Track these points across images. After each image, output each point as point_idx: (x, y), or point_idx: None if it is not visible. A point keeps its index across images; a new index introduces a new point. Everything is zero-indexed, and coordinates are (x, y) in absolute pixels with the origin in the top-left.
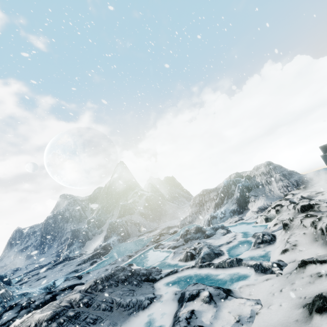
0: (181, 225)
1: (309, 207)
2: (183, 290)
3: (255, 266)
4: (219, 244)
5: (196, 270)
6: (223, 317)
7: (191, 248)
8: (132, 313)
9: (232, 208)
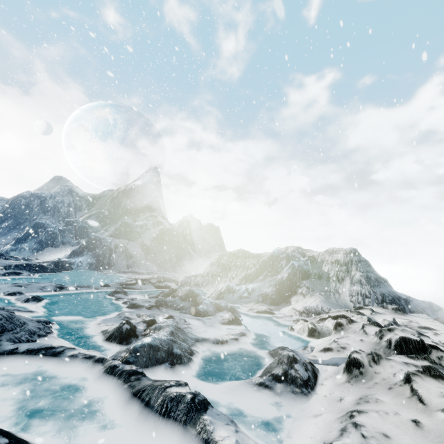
0: (182, 282)
1: (419, 349)
2: None
3: None
4: (200, 338)
5: (97, 372)
6: None
7: (145, 319)
8: None
9: (266, 290)
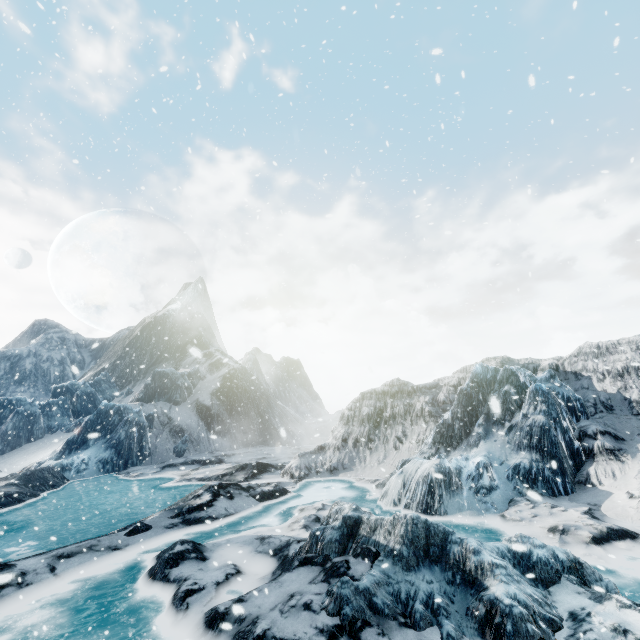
0: (300, 470)
1: None
2: None
3: None
4: None
5: None
6: None
7: None
8: None
9: (517, 459)
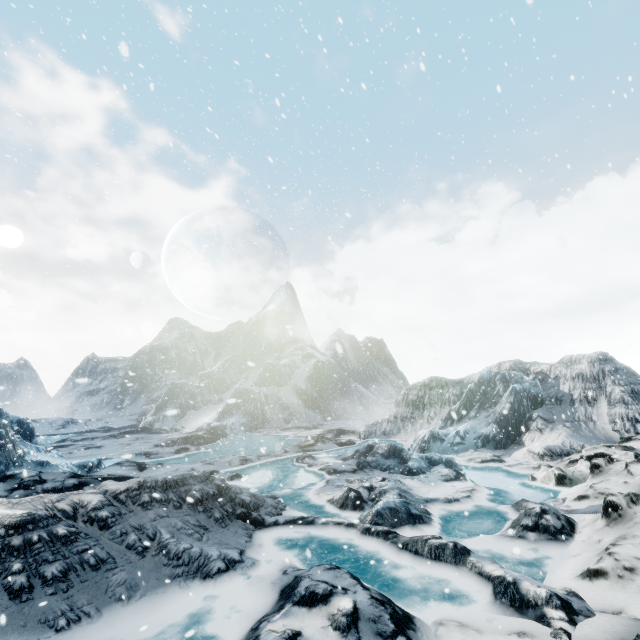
0: (365, 434)
1: None
2: (302, 570)
3: (498, 584)
4: (429, 498)
5: (354, 534)
6: None
7: (363, 484)
8: (178, 577)
9: (484, 430)
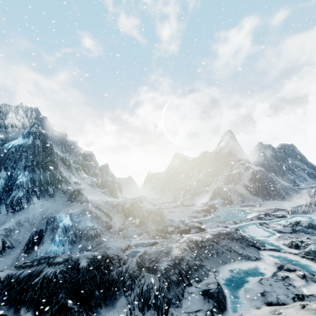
0: (291, 212)
1: None
2: (282, 264)
3: None
4: None
5: (298, 257)
6: (309, 288)
7: (297, 240)
8: (243, 259)
9: None
